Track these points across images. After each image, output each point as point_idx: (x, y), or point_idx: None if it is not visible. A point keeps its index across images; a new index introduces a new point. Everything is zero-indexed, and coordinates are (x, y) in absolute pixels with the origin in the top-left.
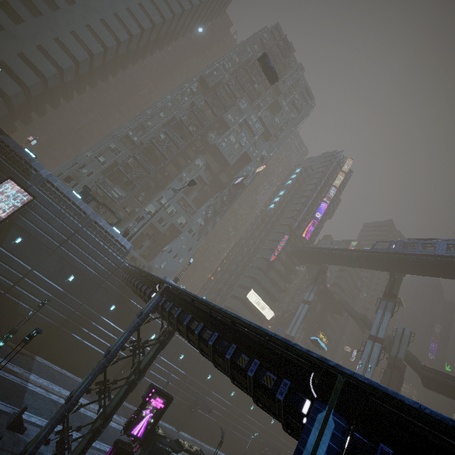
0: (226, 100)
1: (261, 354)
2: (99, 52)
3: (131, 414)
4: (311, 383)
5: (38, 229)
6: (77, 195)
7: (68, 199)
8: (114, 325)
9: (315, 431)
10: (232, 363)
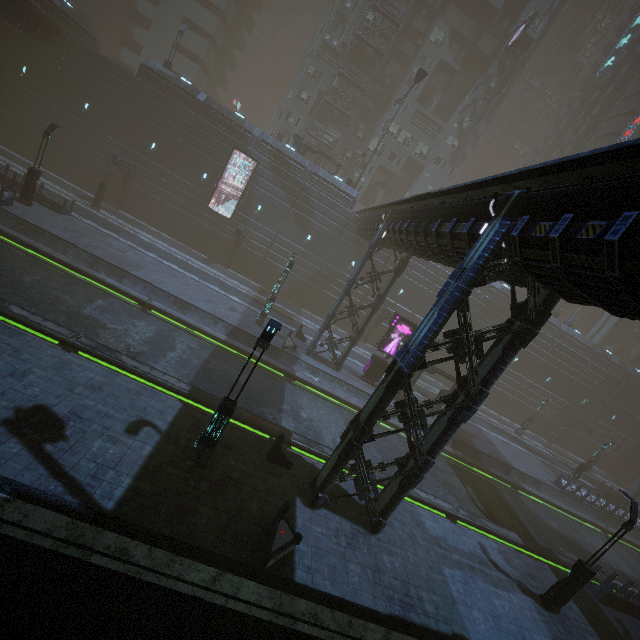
0: None
1: (459, 212)
2: None
3: (381, 336)
4: (491, 210)
5: (269, 194)
6: (291, 148)
7: (284, 155)
8: (358, 281)
9: (483, 237)
10: (438, 235)
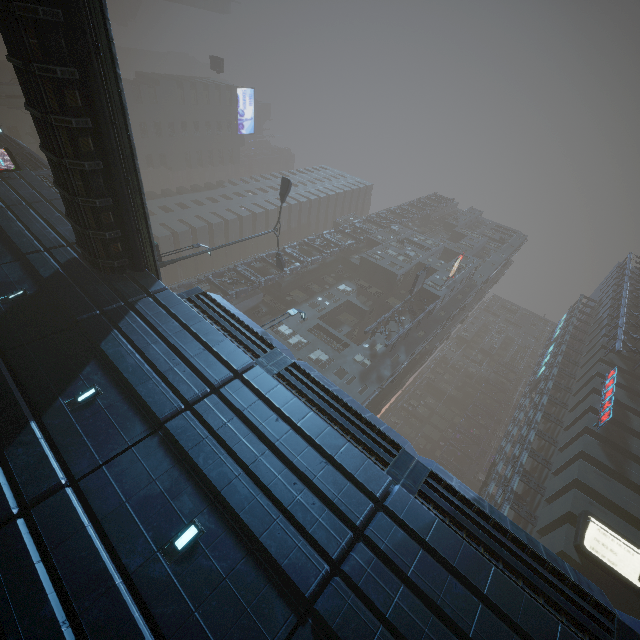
0: (370, 229)
1: None
2: (219, 223)
3: None
4: None
5: None
6: None
7: None
8: None
9: None
10: None
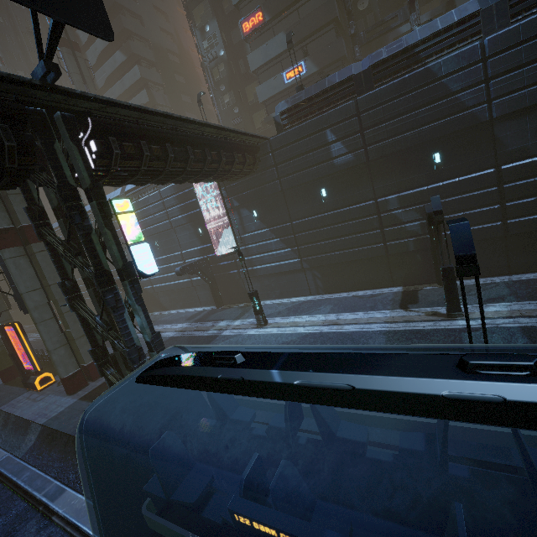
0: None
1: None
2: None
3: None
4: None
5: None
6: None
7: None
8: None
9: None
10: None
